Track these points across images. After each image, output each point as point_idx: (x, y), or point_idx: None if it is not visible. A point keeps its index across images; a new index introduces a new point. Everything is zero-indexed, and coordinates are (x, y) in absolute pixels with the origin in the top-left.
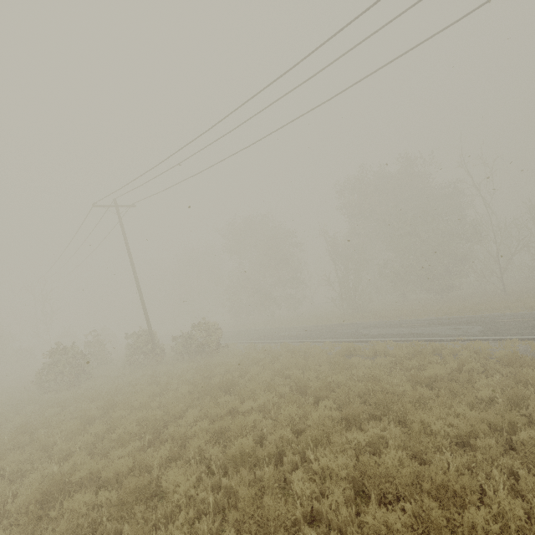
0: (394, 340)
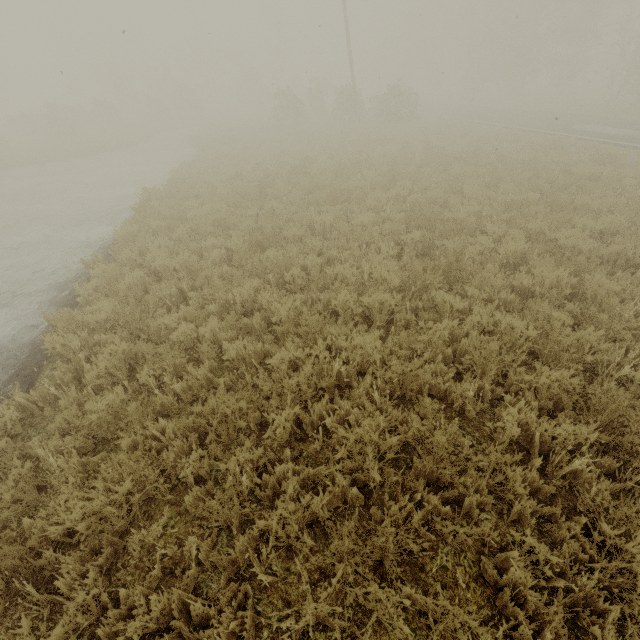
0: (579, 138)
